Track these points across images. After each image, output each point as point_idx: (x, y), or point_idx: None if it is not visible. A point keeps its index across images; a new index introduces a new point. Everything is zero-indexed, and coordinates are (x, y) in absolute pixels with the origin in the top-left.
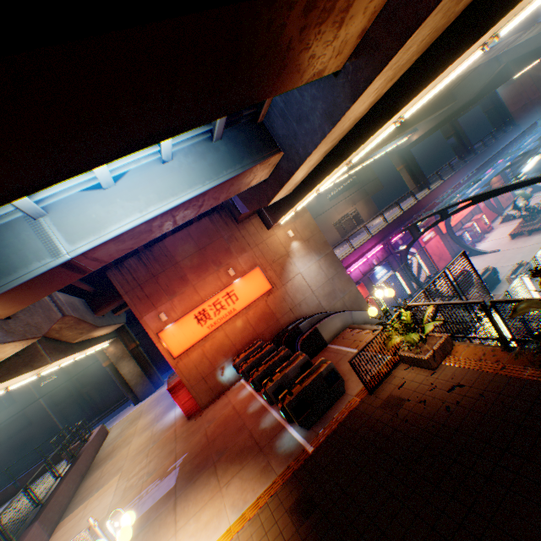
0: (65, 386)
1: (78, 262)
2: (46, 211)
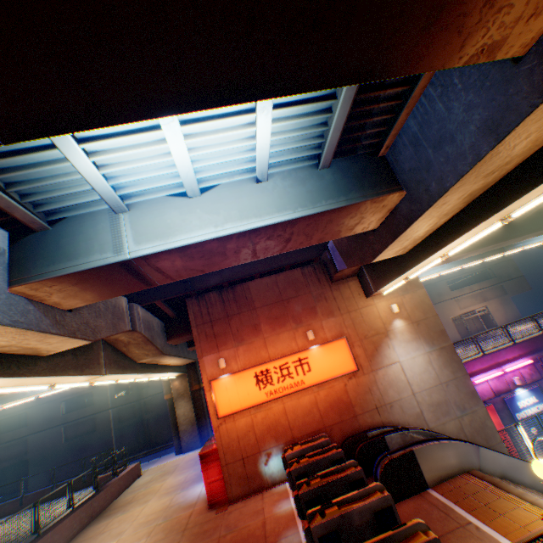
0: (133, 405)
1: (139, 266)
2: (129, 208)
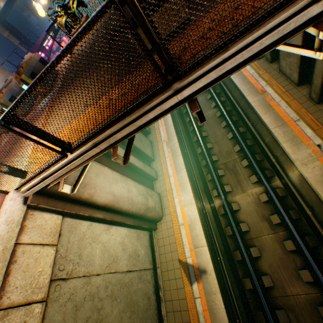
0: None
1: None
2: None
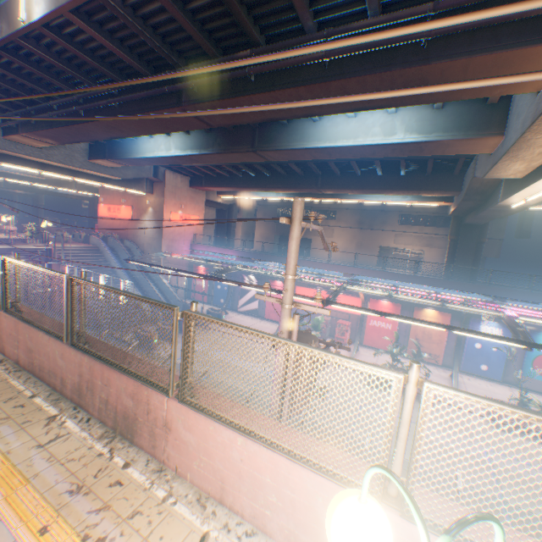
0: None
1: None
2: None
